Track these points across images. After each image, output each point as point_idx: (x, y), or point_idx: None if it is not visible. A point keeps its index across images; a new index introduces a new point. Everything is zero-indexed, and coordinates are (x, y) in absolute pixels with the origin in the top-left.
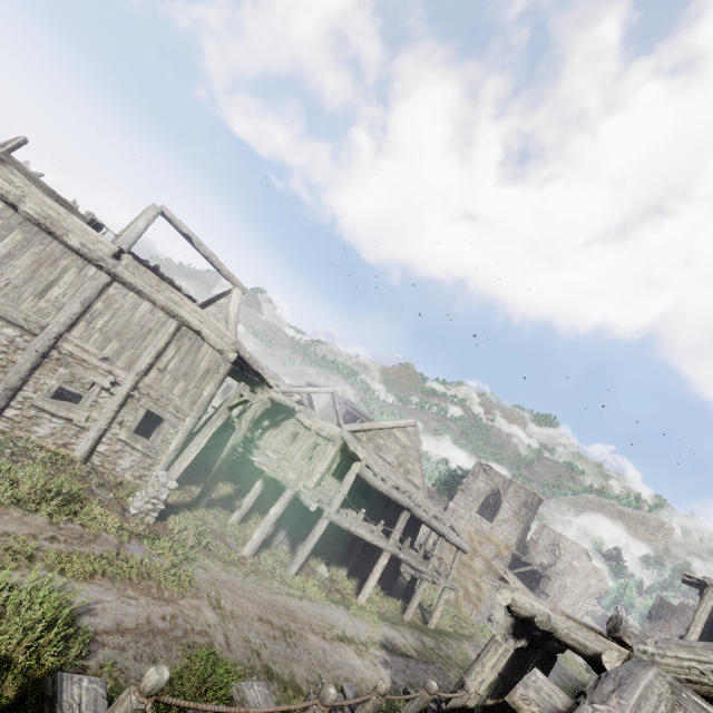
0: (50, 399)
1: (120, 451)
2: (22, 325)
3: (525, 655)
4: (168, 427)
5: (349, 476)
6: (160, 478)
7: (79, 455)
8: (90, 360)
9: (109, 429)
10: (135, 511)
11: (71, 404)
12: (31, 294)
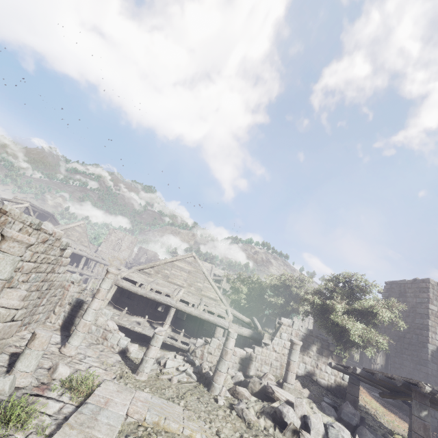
0: None
1: None
2: None
3: None
4: None
5: None
6: None
7: None
8: None
9: None
10: None
11: None
12: None
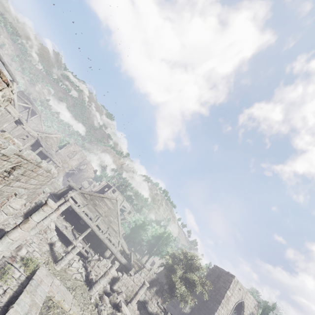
0: None
1: None
2: None
3: (68, 189)
4: None
5: (38, 150)
6: None
7: None
8: None
9: None
10: None
11: None
12: None
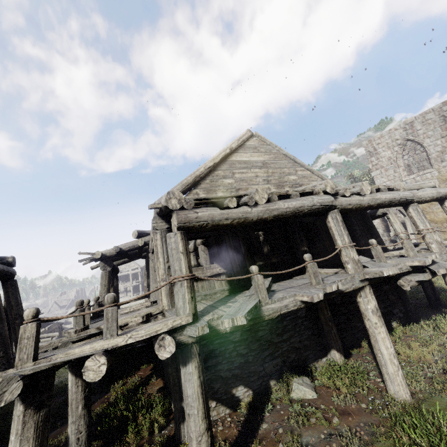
0: None
1: None
2: None
3: None
4: None
5: (168, 244)
6: None
7: None
8: None
9: None
10: None
11: None
12: None
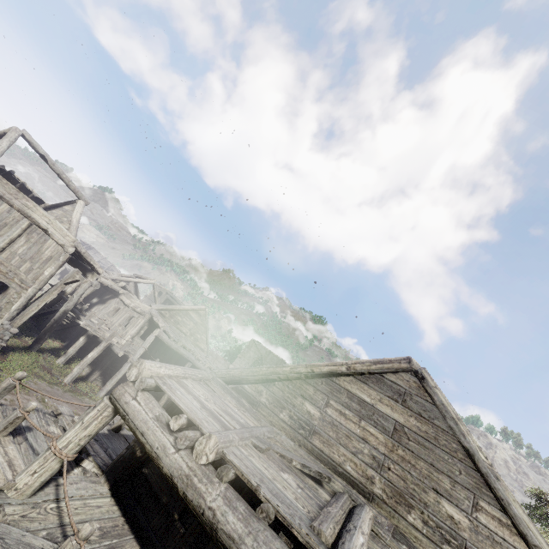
0: None
1: None
2: None
3: None
4: (13, 293)
5: (150, 337)
6: (5, 325)
7: None
8: None
9: None
10: None
11: None
12: None
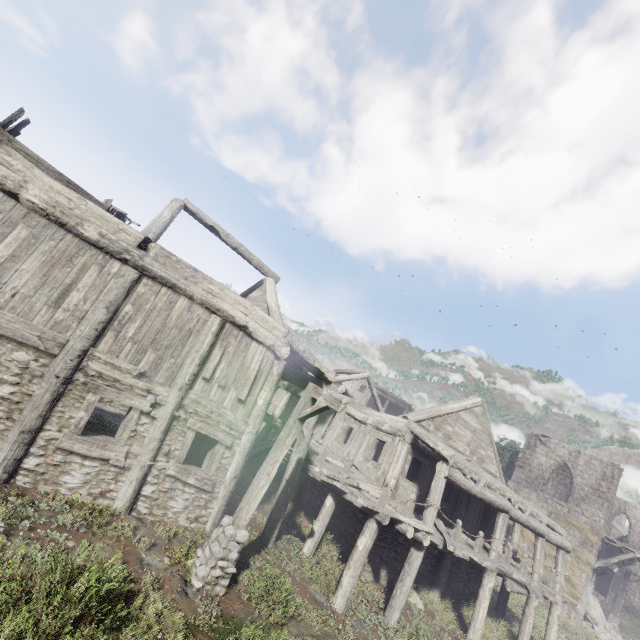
0: (79, 436)
1: (170, 490)
2: (36, 346)
3: None
4: (223, 449)
5: (437, 481)
6: (226, 529)
7: (121, 504)
8: (124, 379)
9: (154, 464)
10: (199, 584)
11: (106, 439)
12: (45, 304)
